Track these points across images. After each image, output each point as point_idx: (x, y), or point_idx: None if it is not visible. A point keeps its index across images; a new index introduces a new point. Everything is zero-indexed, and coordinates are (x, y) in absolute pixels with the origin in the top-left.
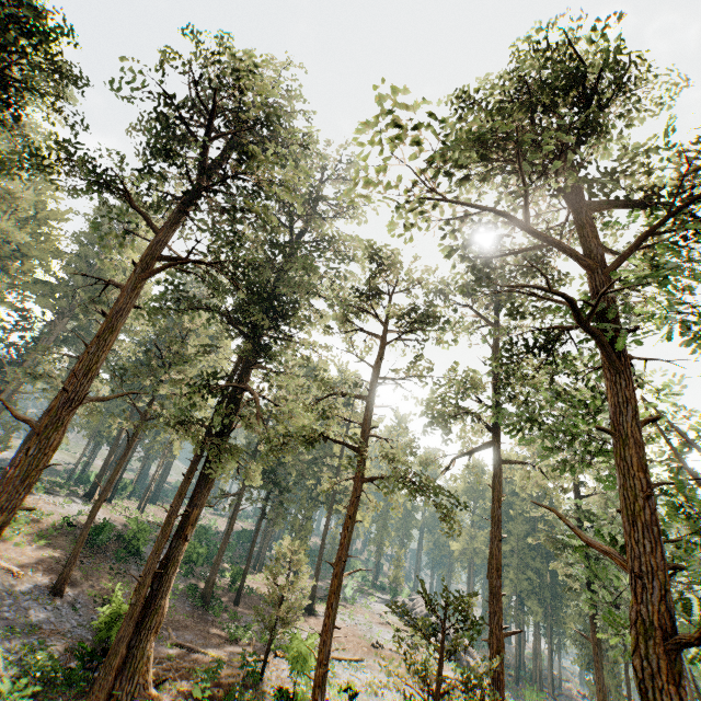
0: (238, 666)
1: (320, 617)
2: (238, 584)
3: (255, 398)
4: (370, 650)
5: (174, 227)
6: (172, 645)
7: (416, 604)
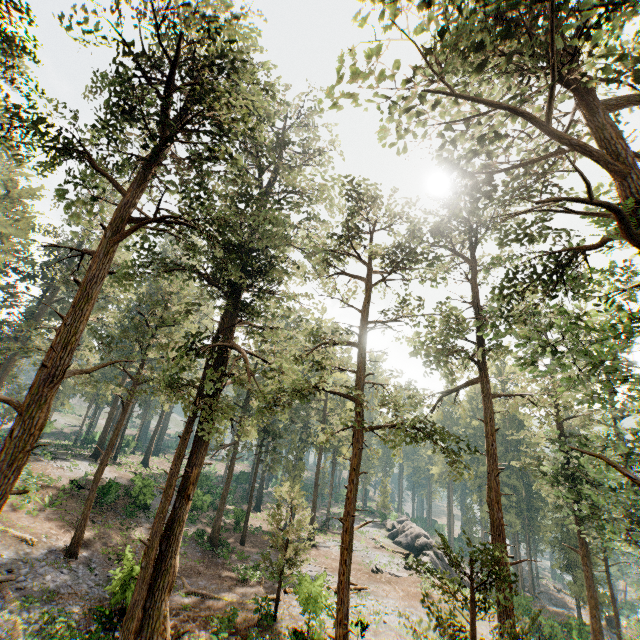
0: (251, 608)
1: (320, 547)
2: (241, 524)
3: (243, 354)
4: (371, 575)
5: (140, 185)
6: (187, 594)
7: (405, 526)
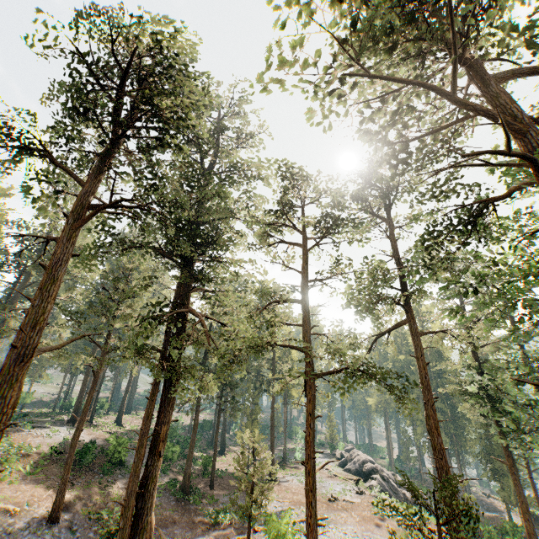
0: None
1: (281, 483)
2: (209, 468)
3: (199, 318)
4: (328, 504)
5: (97, 175)
6: None
7: (353, 454)
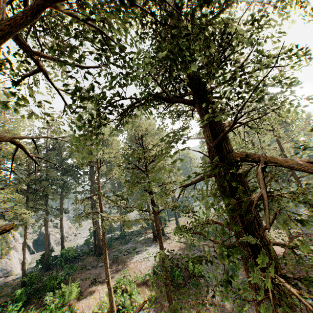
0: None
1: None
2: None
3: None
4: None
5: None
6: None
7: None
